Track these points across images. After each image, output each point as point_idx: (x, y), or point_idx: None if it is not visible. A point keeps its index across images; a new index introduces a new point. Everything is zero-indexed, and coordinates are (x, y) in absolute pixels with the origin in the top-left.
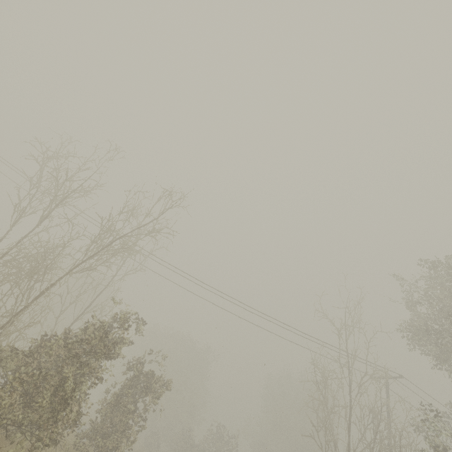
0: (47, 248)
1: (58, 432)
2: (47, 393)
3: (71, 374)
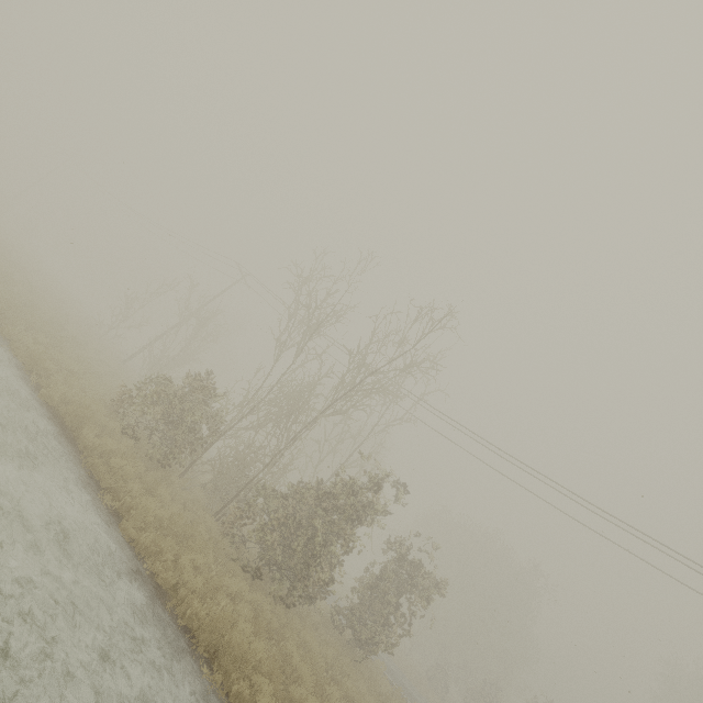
0: (303, 388)
1: (314, 592)
2: (300, 542)
3: (322, 529)
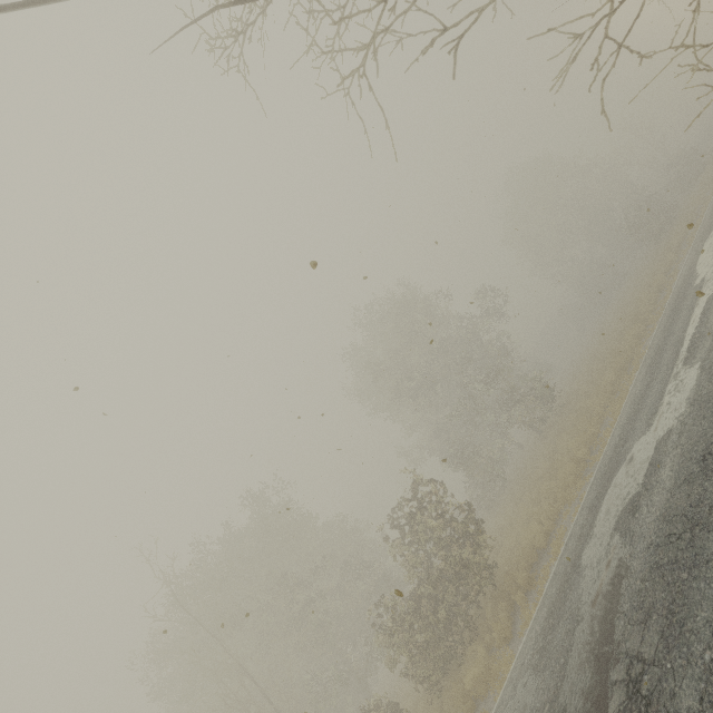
0: None
1: None
2: None
3: None
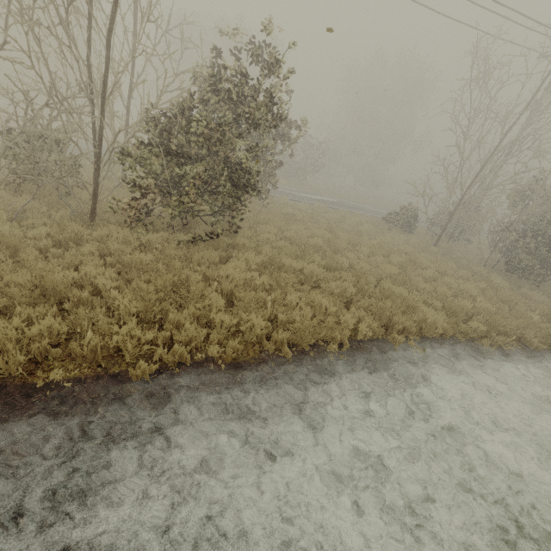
0: None
1: None
2: (226, 186)
3: (235, 158)
